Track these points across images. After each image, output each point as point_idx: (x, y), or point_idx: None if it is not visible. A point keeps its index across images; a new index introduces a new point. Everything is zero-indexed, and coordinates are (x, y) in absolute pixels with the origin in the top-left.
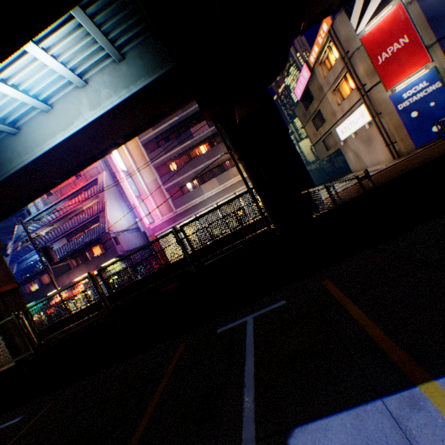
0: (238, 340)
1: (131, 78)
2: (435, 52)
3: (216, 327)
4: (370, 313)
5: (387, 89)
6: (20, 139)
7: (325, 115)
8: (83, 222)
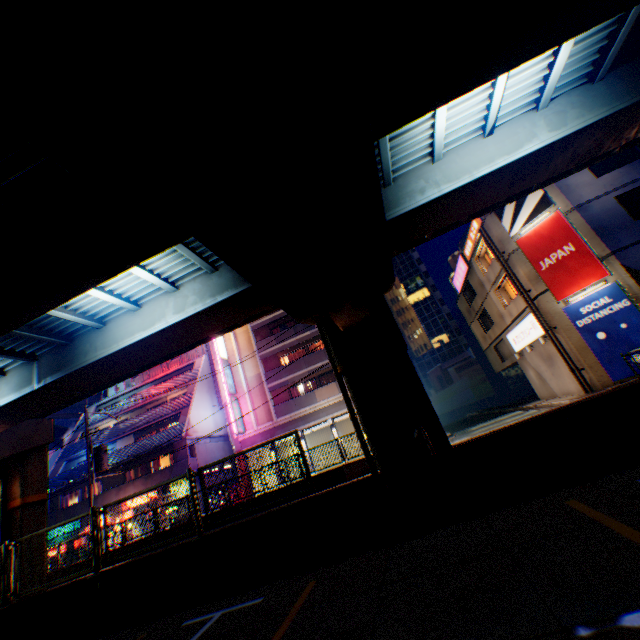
0: (183, 639)
1: (219, 288)
2: (612, 264)
3: (186, 618)
4: (286, 634)
5: (558, 299)
6: (103, 333)
7: (492, 316)
8: (160, 417)
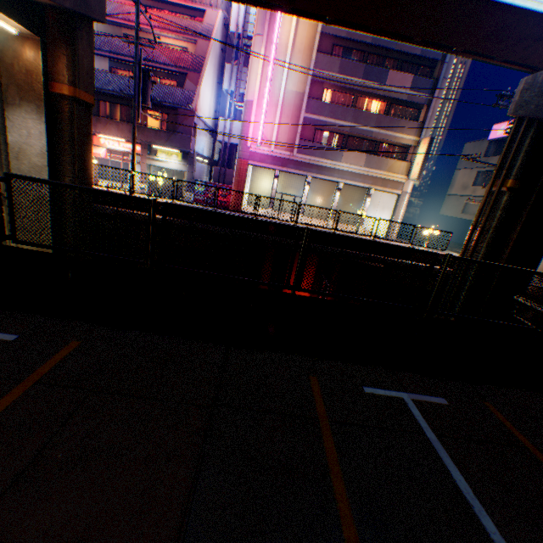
0: None
1: None
2: None
3: None
4: None
5: None
6: None
7: None
8: (156, 63)
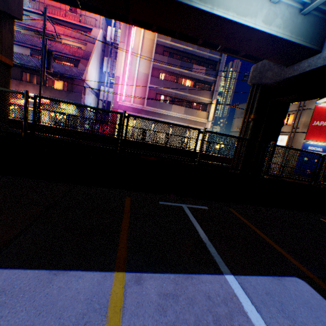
0: None
1: (297, 31)
2: None
3: None
4: None
5: (305, 139)
6: None
7: None
8: (61, 53)
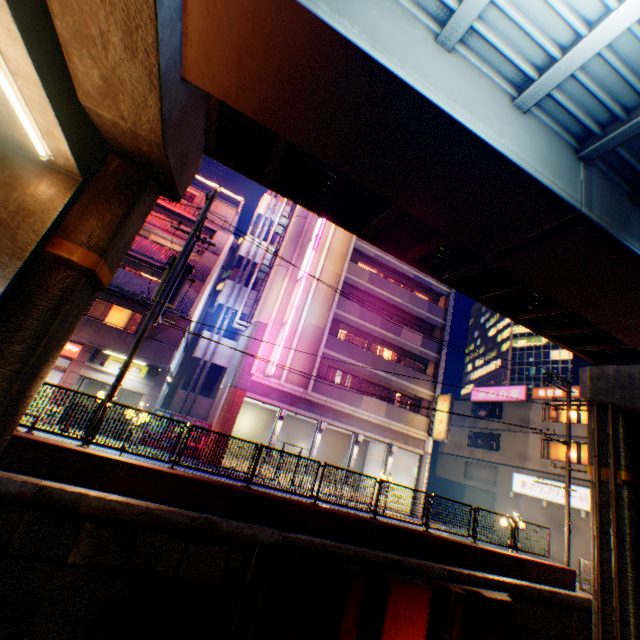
0: None
1: None
2: None
3: None
4: None
5: None
6: None
7: (505, 446)
8: (148, 257)
